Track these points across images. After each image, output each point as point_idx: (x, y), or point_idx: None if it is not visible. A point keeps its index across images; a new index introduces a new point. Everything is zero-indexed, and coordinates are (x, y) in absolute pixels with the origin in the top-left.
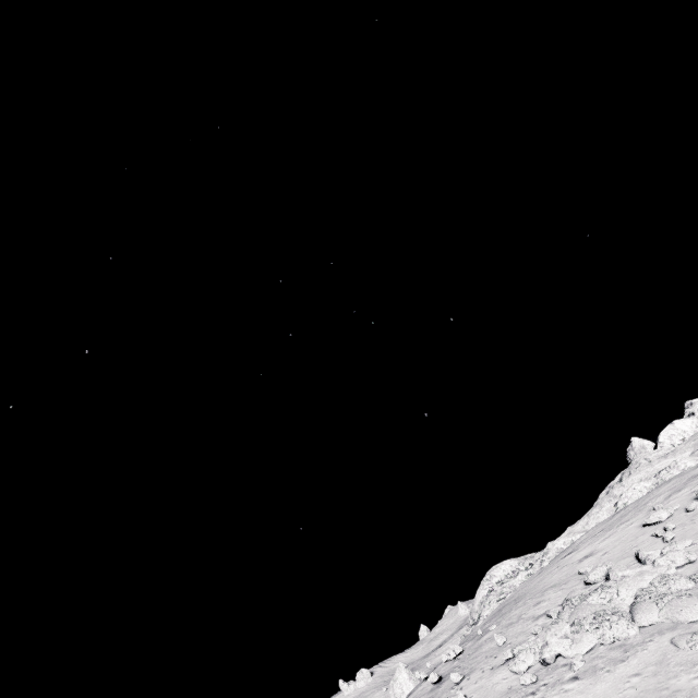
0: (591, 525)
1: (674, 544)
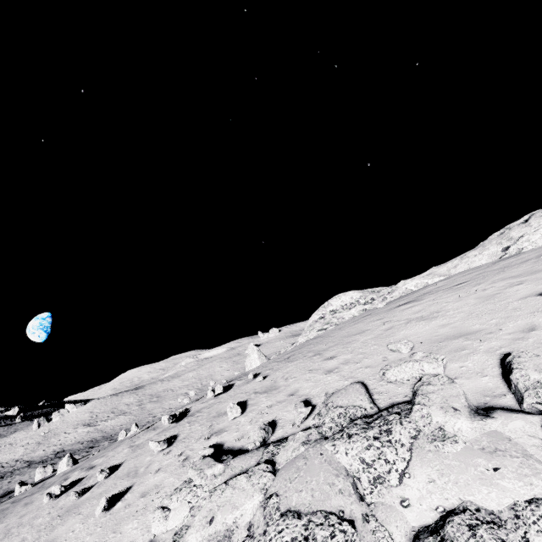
0: (459, 269)
1: None
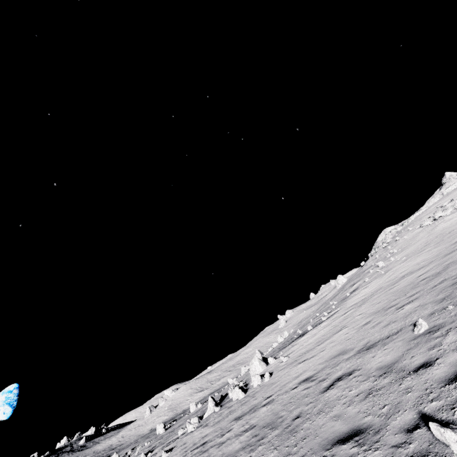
0: (431, 204)
1: None
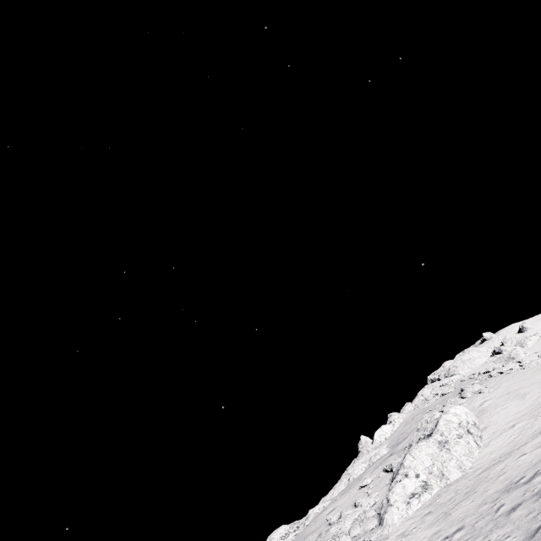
0: (335, 494)
1: (371, 495)
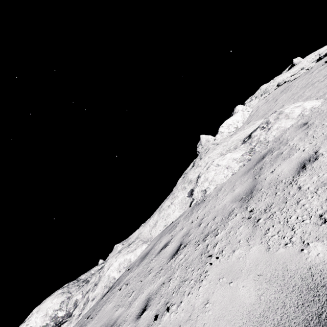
0: (159, 228)
1: None
